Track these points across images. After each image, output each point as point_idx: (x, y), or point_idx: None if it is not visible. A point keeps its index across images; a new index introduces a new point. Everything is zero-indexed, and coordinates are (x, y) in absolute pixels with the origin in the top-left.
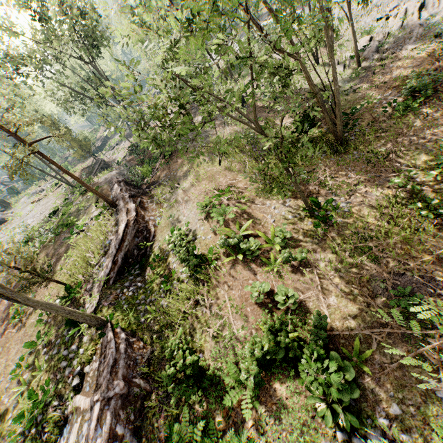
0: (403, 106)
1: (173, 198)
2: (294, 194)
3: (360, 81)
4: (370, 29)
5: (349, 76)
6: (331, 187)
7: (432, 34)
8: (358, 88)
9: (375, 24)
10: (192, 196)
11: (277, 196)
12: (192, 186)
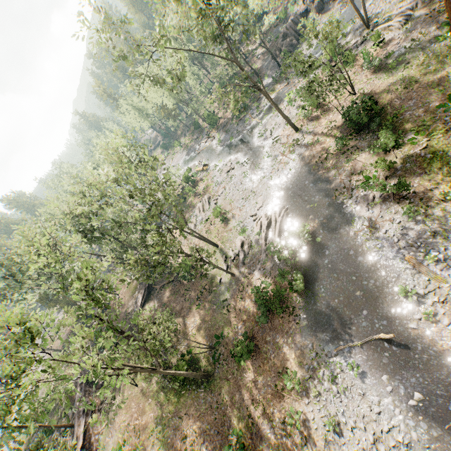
0: (241, 354)
1: (110, 416)
2: (168, 445)
3: (232, 294)
4: (244, 229)
5: (228, 282)
6: (187, 446)
7: (268, 267)
8: (229, 304)
9: (249, 219)
10: (117, 424)
11: (158, 446)
12: (119, 410)
